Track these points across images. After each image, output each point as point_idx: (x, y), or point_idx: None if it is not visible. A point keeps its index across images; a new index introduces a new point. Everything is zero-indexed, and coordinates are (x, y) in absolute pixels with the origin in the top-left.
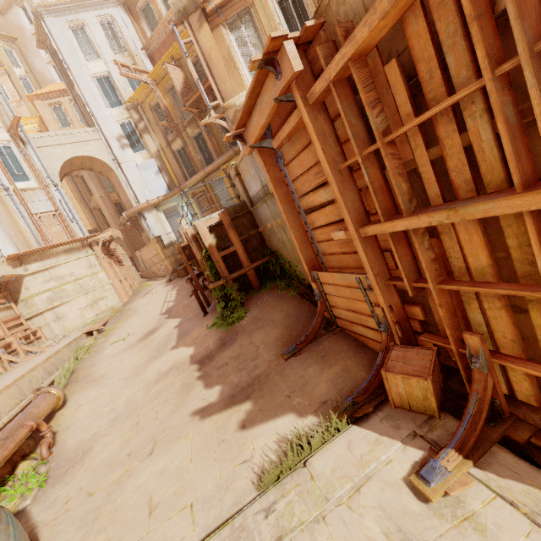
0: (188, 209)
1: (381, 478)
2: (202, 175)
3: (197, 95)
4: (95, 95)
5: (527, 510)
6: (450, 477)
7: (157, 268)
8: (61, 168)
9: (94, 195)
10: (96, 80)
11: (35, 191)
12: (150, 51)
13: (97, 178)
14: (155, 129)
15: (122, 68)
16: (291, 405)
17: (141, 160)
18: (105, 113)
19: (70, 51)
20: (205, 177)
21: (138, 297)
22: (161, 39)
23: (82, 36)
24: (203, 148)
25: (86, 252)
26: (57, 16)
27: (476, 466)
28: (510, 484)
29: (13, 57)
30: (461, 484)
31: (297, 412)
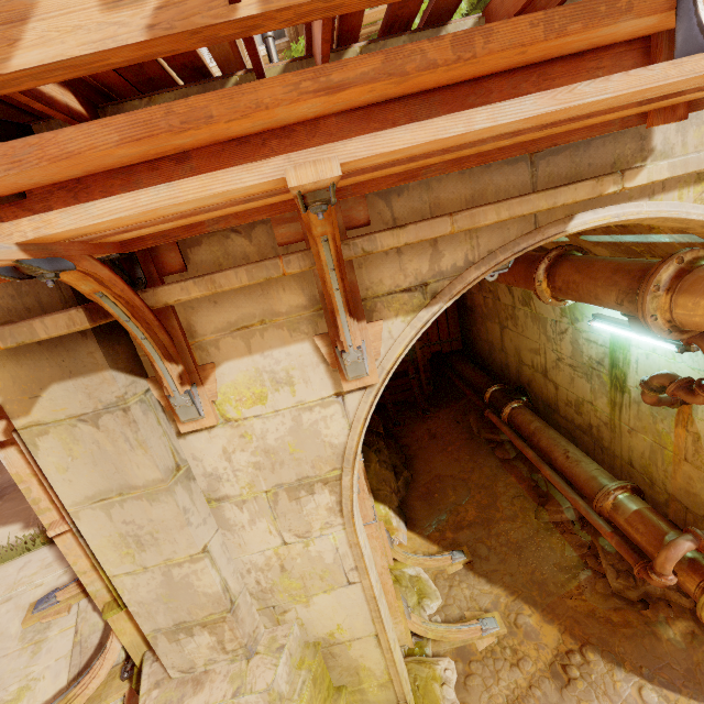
0: None
1: (18, 601)
2: None
3: None
4: None
5: (79, 639)
6: (55, 606)
7: None
8: None
9: None
10: None
11: None
12: None
13: None
14: None
15: None
16: (29, 514)
17: None
18: None
19: None
20: None
21: None
22: None
23: None
24: None
25: None
26: None
27: (90, 598)
28: (92, 617)
29: None
30: (55, 614)
31: (26, 523)
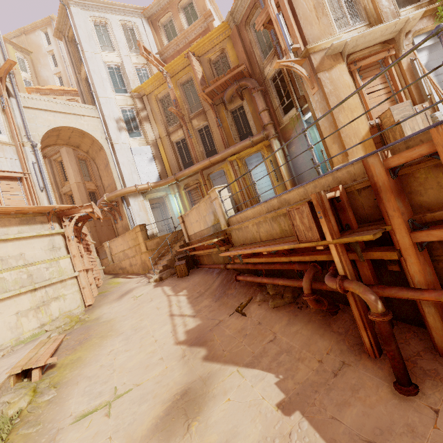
0: (177, 200)
1: None
2: (205, 164)
3: (220, 81)
4: (102, 78)
5: None
6: None
7: (129, 263)
8: (45, 134)
9: (69, 180)
10: (107, 68)
11: (4, 146)
12: (164, 56)
13: (77, 165)
14: (157, 119)
15: (134, 63)
16: None
17: (136, 145)
18: (109, 95)
19: (88, 38)
20: (205, 169)
21: (108, 299)
22: (177, 47)
23: (102, 31)
24: (206, 141)
25: (51, 228)
26: (84, 9)
27: None
28: None
29: (23, 64)
30: None
31: None
